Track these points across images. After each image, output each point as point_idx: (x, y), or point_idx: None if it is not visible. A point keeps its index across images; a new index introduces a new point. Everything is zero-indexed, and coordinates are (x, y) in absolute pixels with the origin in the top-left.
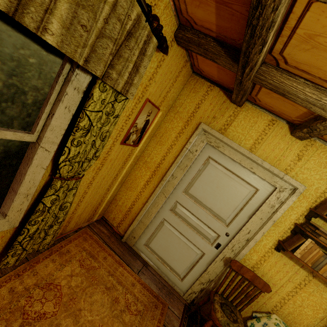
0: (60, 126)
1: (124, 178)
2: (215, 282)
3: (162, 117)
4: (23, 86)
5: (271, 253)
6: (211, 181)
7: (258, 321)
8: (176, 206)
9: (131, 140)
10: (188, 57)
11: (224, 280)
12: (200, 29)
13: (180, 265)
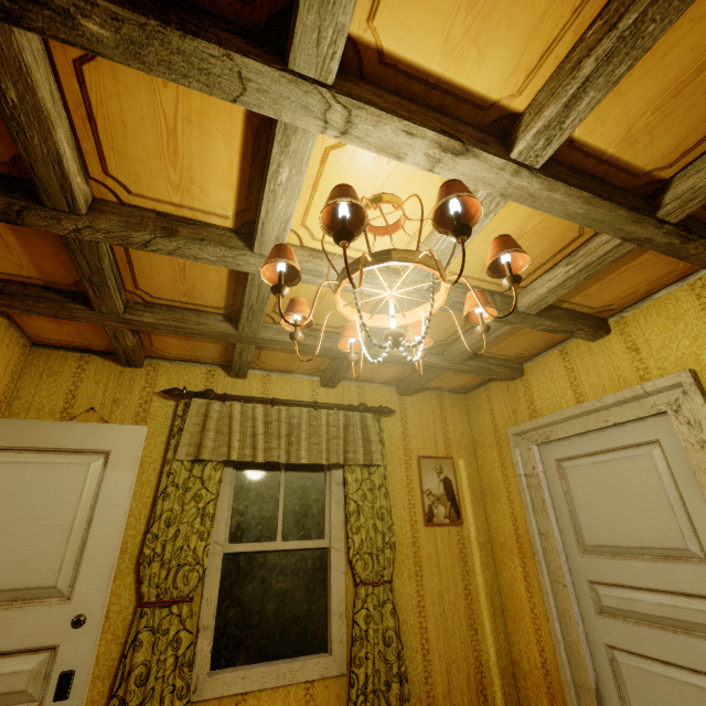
0: (339, 521)
1: (494, 598)
2: None
3: (471, 464)
4: (309, 502)
5: None
6: (592, 493)
7: None
8: (597, 595)
9: (441, 516)
10: (437, 391)
11: None
12: (403, 376)
13: None
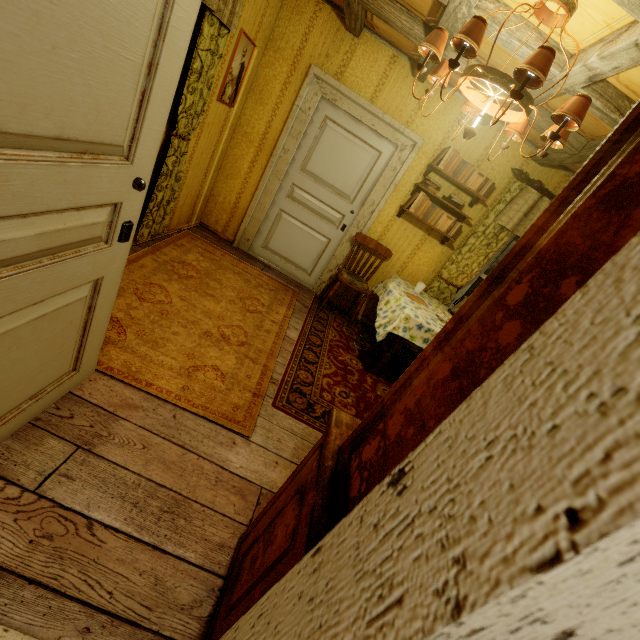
0: None
1: (220, 161)
2: (343, 264)
3: (258, 58)
4: None
5: (393, 222)
6: (331, 150)
7: (381, 283)
8: (293, 191)
9: (227, 96)
10: None
11: (350, 255)
12: None
13: (306, 260)
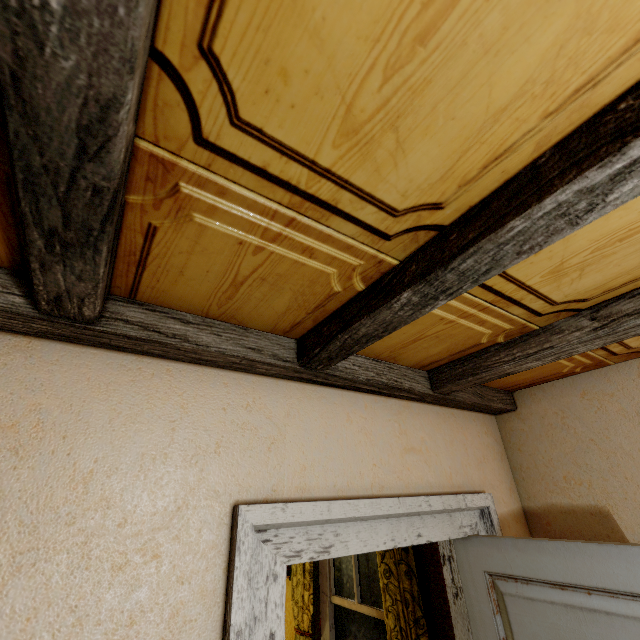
0: None
1: None
2: None
3: None
4: None
5: None
6: None
7: None
8: None
9: None
10: None
11: None
12: None
13: None
